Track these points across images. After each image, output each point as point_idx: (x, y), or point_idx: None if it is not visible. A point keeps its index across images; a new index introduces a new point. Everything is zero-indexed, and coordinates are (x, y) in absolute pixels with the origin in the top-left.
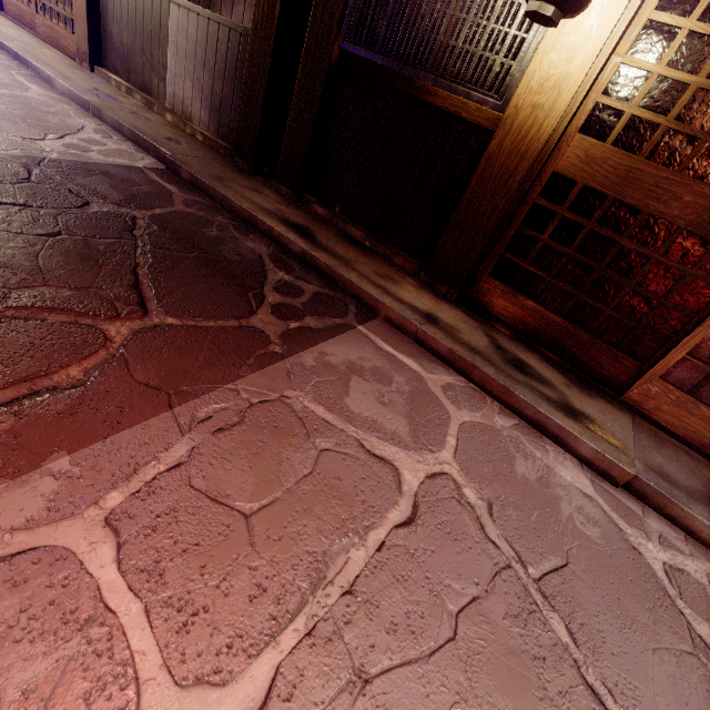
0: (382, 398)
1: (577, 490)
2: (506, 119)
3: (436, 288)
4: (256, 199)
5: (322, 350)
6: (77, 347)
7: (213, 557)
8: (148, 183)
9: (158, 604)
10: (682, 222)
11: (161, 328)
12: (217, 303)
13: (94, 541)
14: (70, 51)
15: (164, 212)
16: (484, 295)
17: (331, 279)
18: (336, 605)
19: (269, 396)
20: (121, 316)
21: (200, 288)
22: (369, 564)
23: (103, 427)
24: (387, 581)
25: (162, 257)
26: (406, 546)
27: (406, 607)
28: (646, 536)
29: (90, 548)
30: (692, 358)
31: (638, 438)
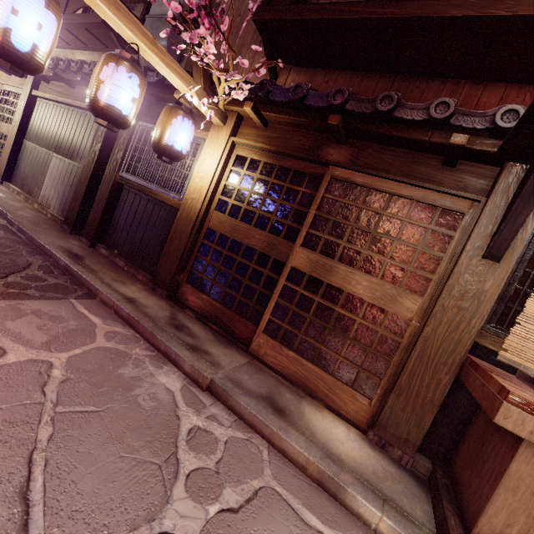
0: (42, 327)
1: (163, 386)
2: (183, 204)
3: (156, 291)
4: (57, 241)
5: (22, 302)
6: None
7: None
8: None
9: None
10: (258, 247)
11: None
12: None
13: None
14: None
15: None
16: (184, 294)
17: (77, 279)
18: None
19: None
20: None
21: None
22: None
23: None
24: None
25: None
26: None
27: None
28: (197, 413)
29: None
30: (273, 318)
31: (240, 367)
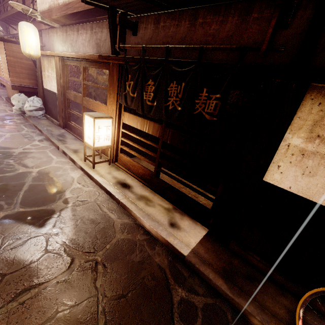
0: None
1: None
2: None
3: None
4: None
5: None
6: None
7: None
8: None
9: None
10: None
11: None
12: None
13: None
14: None
15: None
16: None
17: None
18: None
19: None
20: None
21: None
22: None
23: None
24: None
25: None
26: None
27: None
28: None
29: None
30: None
31: None
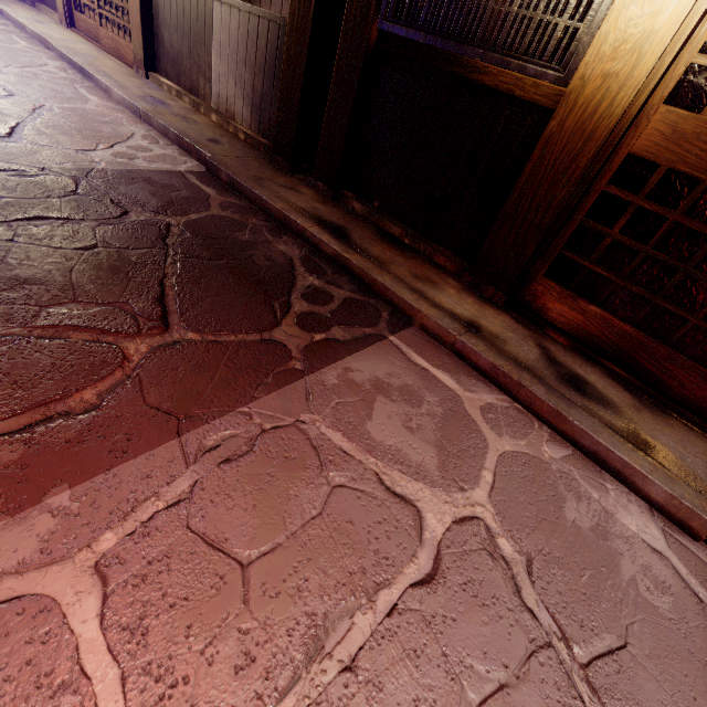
0: (409, 423)
1: (643, 544)
2: (569, 94)
3: (481, 291)
4: (292, 198)
5: (346, 365)
6: (94, 368)
7: (201, 615)
8: (187, 187)
9: (135, 670)
10: None
11: (180, 345)
12: (241, 314)
13: (81, 591)
14: (129, 60)
15: (199, 217)
16: (537, 298)
17: (364, 282)
18: (332, 684)
19: (283, 421)
20: (142, 332)
21: (225, 299)
22: (376, 632)
23: (108, 457)
24: (396, 657)
25: (191, 266)
26: (422, 611)
27: (416, 693)
28: None
29: (75, 599)
30: None
31: None
